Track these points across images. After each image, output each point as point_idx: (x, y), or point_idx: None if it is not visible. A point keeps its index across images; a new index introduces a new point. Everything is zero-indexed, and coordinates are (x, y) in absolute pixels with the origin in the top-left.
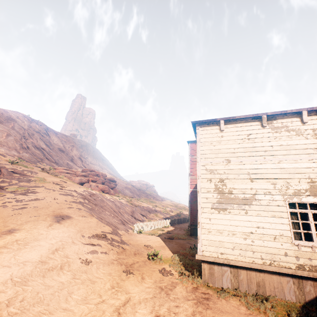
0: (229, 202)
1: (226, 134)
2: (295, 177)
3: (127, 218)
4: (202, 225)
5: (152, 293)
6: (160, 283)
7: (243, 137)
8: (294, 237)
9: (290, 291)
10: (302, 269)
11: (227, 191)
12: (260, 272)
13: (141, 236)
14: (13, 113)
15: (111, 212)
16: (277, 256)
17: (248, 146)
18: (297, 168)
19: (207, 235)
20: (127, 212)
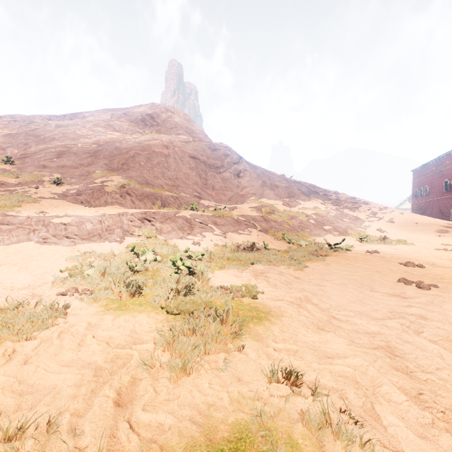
0: None
1: None
2: None
3: None
4: None
5: None
6: None
7: None
8: None
9: None
10: None
11: None
12: None
13: None
14: (179, 111)
15: None
16: None
17: None
18: None
19: None
20: None
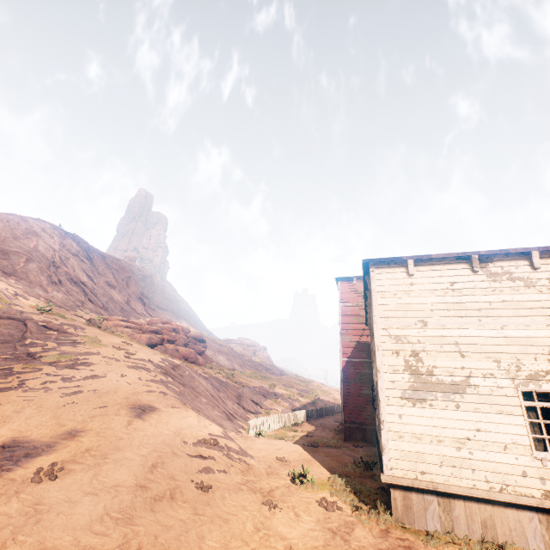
0: (429, 388)
1: (418, 281)
2: (528, 351)
3: (232, 409)
4: (388, 425)
5: (322, 539)
6: (326, 522)
7: (445, 286)
8: (535, 446)
9: (535, 535)
10: None
11: (424, 371)
12: (486, 503)
13: (263, 440)
14: (35, 223)
15: (208, 397)
16: (511, 477)
17: (453, 301)
18: (530, 337)
19: (397, 442)
20: (230, 398)
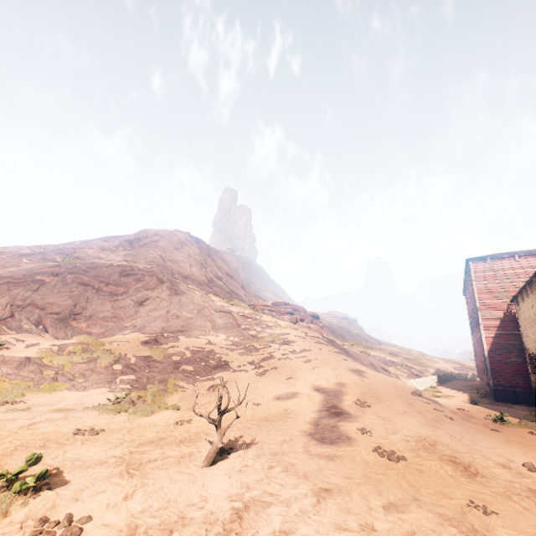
0: None
1: None
2: None
3: None
4: None
5: None
6: None
7: None
8: None
9: None
10: None
11: None
12: None
13: None
14: (180, 234)
15: (364, 364)
16: None
17: None
18: None
19: None
20: (368, 365)
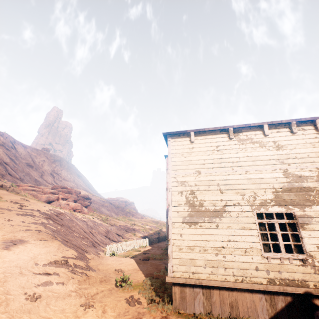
0: (200, 215)
1: (196, 145)
2: (261, 187)
3: (99, 239)
4: (173, 241)
5: None
6: (124, 315)
7: (213, 148)
8: (264, 249)
9: (262, 310)
10: (273, 284)
11: (198, 203)
12: (233, 290)
13: (114, 258)
14: None
15: (81, 233)
16: (249, 271)
17: (217, 158)
18: (262, 178)
19: (178, 253)
20: (100, 233)
